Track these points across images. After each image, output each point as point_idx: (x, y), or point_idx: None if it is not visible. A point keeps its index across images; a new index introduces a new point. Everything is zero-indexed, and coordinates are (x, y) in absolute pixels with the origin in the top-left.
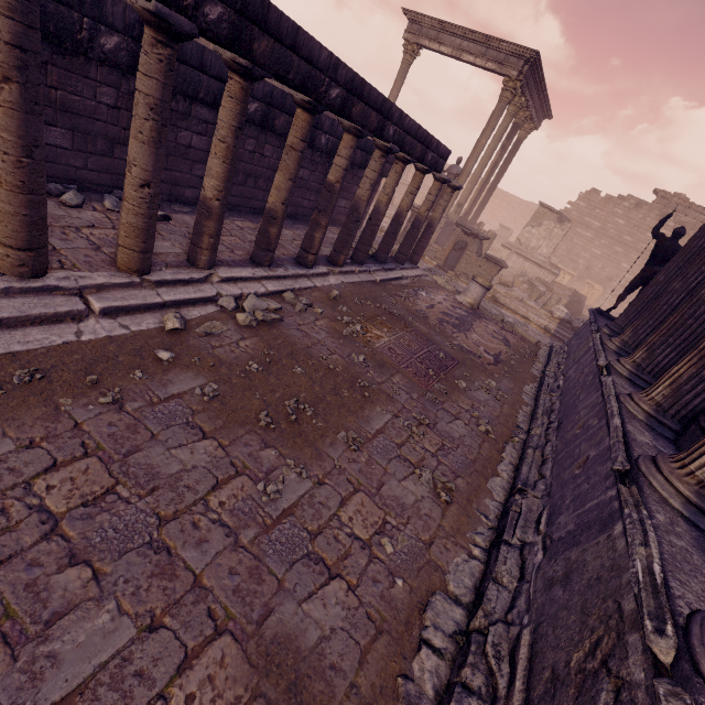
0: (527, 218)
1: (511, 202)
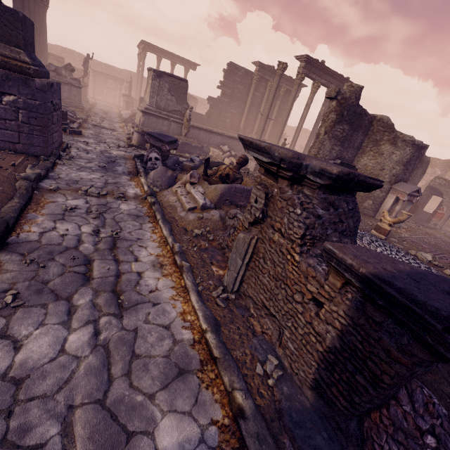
0: (292, 135)
1: (287, 129)
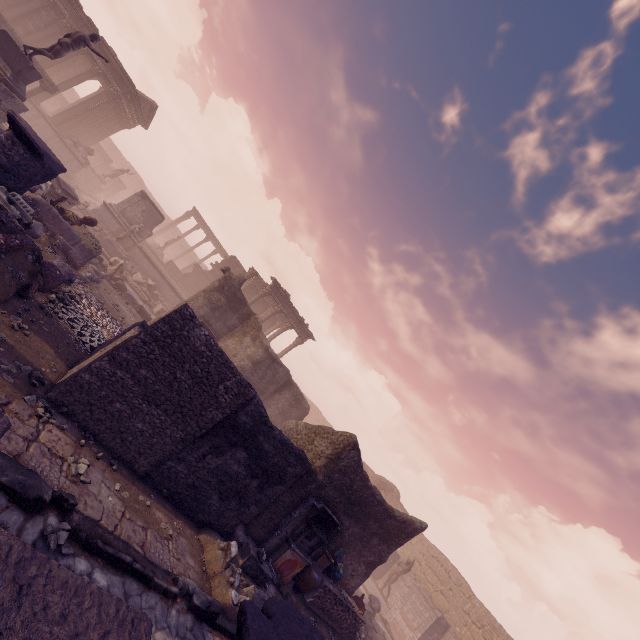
0: None
1: None
